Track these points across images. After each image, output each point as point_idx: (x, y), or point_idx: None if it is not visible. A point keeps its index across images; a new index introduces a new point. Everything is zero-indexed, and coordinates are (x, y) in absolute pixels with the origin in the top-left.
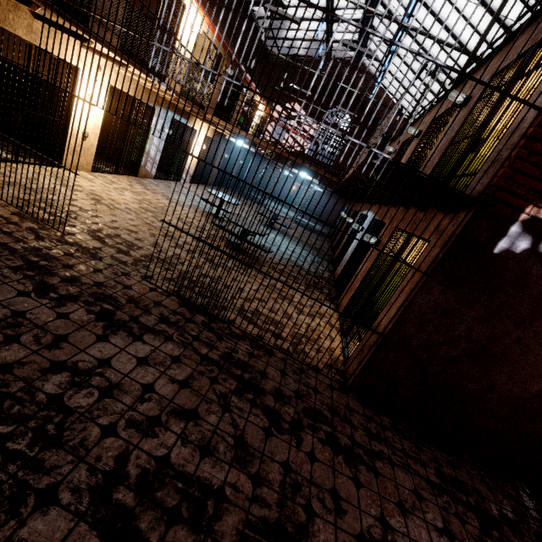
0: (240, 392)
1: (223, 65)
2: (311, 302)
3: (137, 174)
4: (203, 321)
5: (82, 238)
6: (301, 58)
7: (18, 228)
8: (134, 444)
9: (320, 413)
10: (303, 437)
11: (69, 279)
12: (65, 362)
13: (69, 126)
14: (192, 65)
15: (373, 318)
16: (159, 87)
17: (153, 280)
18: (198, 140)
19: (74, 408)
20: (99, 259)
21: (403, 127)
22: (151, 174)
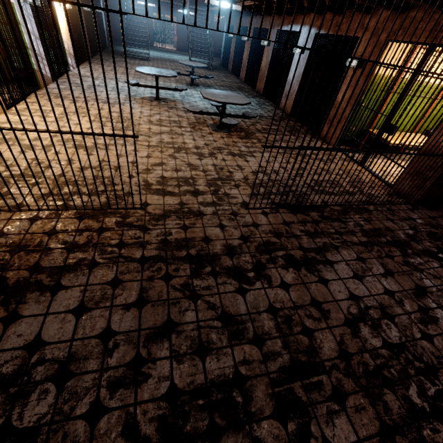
0: (404, 253)
1: None
2: None
3: (38, 85)
4: (319, 216)
5: (157, 202)
6: None
7: (114, 232)
8: (442, 333)
9: (433, 233)
10: None
11: (228, 250)
12: (346, 318)
13: None
14: None
15: None
16: None
17: (251, 205)
18: None
19: (400, 342)
20: (202, 214)
21: None
22: (48, 77)
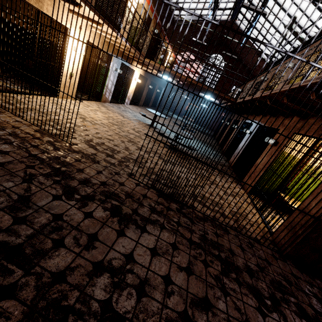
0: (226, 272)
1: (151, 26)
2: (228, 185)
3: (100, 100)
4: (177, 208)
5: (82, 147)
6: (195, 22)
7: (41, 141)
8: None
9: (281, 284)
10: (284, 312)
11: (84, 180)
12: (102, 261)
13: (62, 69)
14: (140, 24)
15: (312, 207)
16: (148, 30)
17: (135, 177)
18: (135, 77)
19: (123, 314)
20: (97, 162)
21: (268, 63)
22: (108, 100)
